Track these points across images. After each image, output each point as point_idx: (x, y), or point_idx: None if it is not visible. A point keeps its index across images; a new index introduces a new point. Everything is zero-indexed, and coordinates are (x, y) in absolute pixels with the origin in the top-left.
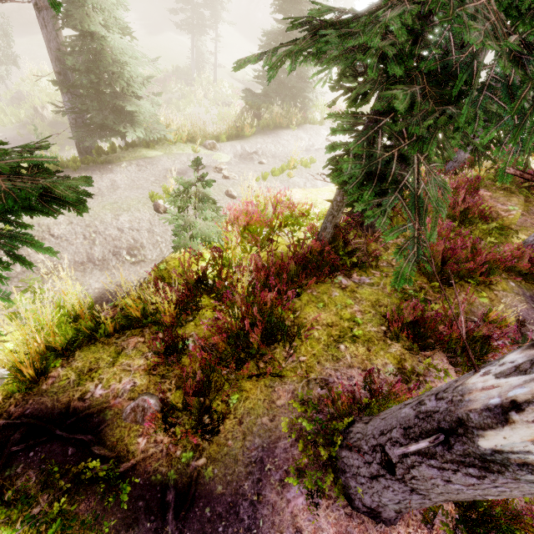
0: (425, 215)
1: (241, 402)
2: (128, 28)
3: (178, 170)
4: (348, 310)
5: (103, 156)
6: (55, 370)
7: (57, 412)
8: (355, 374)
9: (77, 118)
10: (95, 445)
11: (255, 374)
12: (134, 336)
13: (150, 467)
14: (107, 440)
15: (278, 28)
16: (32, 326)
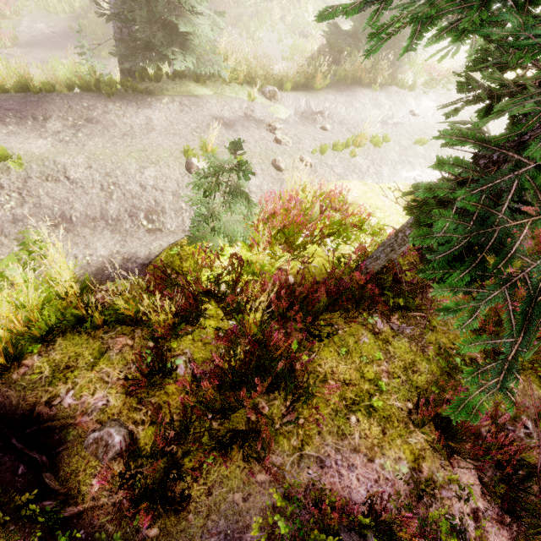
0: (536, 332)
1: (217, 465)
2: None
3: (226, 120)
4: (373, 368)
5: (146, 81)
6: (30, 358)
7: (19, 413)
8: (358, 462)
9: (122, 27)
10: (47, 472)
11: (243, 429)
12: (124, 335)
13: (97, 520)
14: (61, 469)
15: None
16: (8, 309)
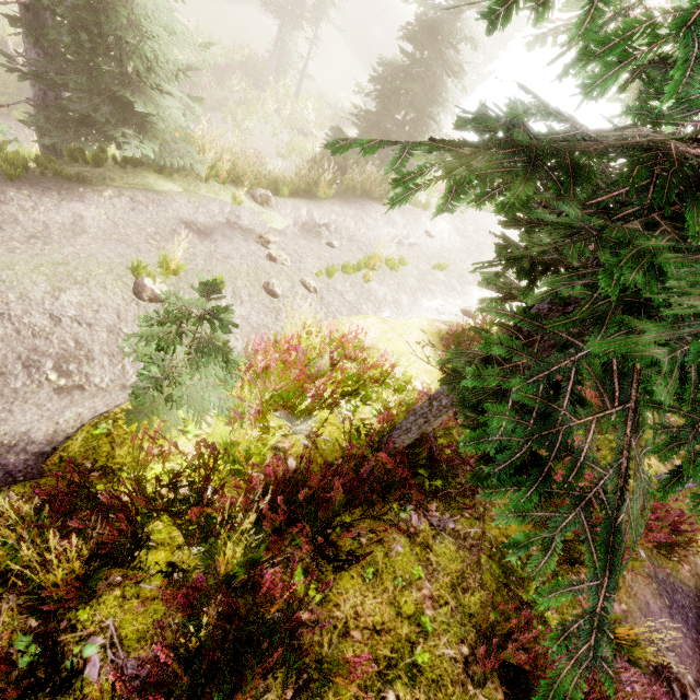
0: (620, 565)
1: None
2: None
3: (200, 226)
4: (412, 595)
5: (80, 163)
6: None
7: None
8: None
9: (46, 90)
10: None
11: None
12: None
13: None
14: None
15: (401, 61)
16: None
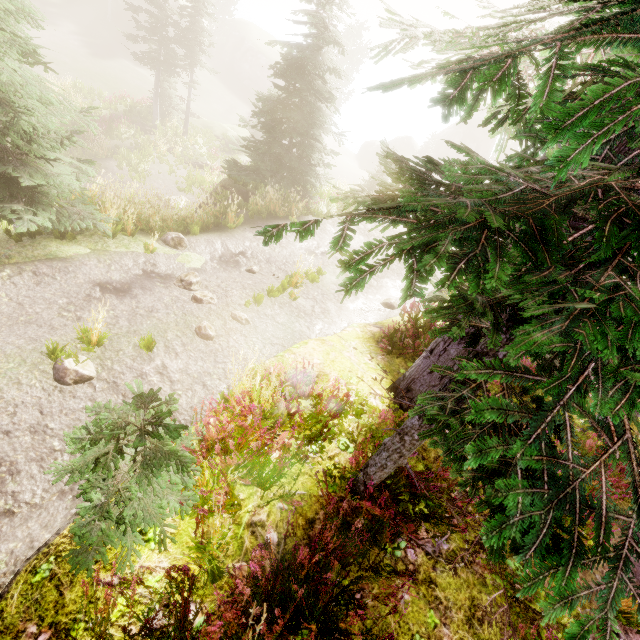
0: None
1: None
2: (37, 54)
3: (116, 284)
4: None
5: None
6: None
7: None
8: None
9: None
10: None
11: None
12: None
13: None
14: None
15: (277, 95)
16: None
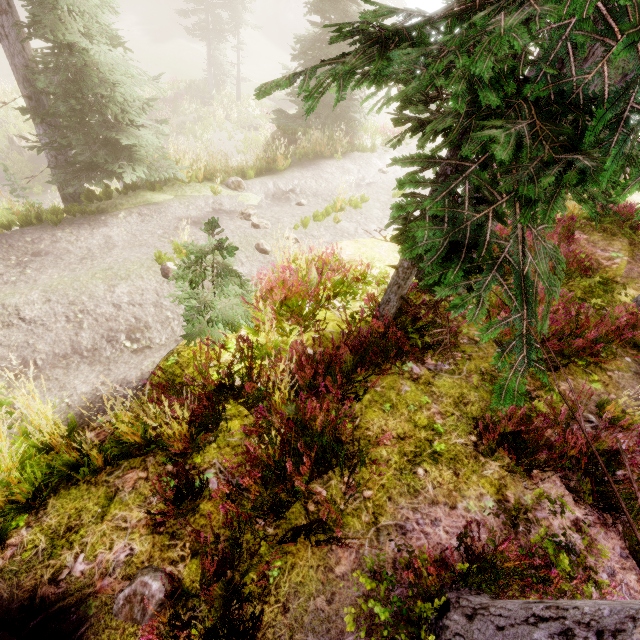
0: (536, 302)
1: (285, 574)
2: (118, 37)
3: (194, 219)
4: (424, 413)
5: (95, 202)
6: (17, 534)
7: (16, 607)
8: (440, 514)
9: (57, 155)
10: None
11: (304, 524)
12: (133, 470)
13: None
14: None
15: (314, 33)
16: None
